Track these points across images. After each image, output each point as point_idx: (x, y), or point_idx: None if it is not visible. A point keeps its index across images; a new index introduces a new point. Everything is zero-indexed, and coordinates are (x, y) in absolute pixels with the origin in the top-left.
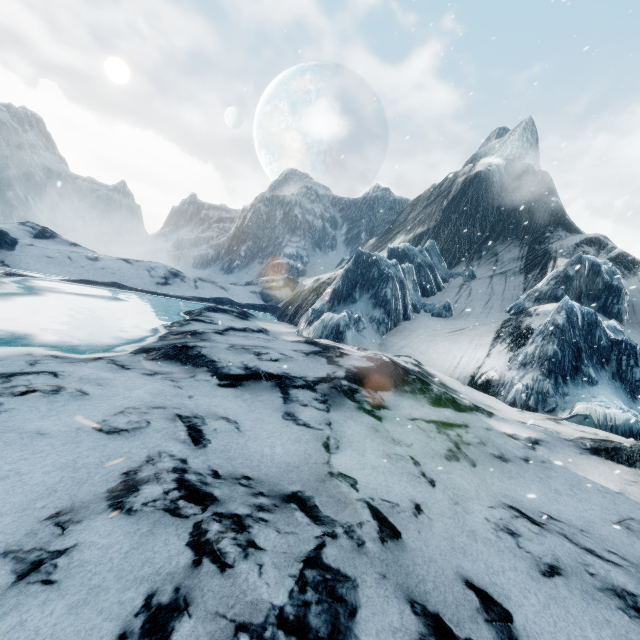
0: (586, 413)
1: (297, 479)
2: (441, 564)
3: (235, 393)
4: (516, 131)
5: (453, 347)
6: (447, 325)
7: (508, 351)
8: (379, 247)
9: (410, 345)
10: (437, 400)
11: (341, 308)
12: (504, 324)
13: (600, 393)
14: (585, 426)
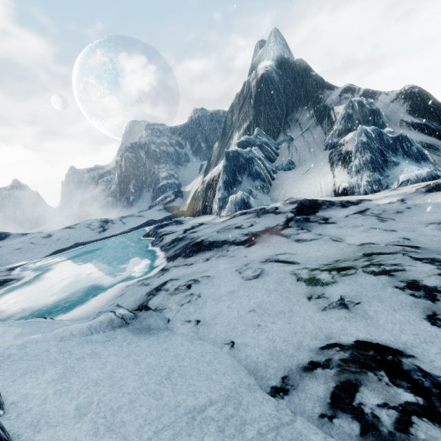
0: (407, 179)
1: (352, 252)
2: None
3: (259, 246)
4: (270, 40)
5: (311, 181)
6: (298, 172)
7: (343, 169)
8: (225, 146)
9: (287, 192)
10: (342, 205)
11: (234, 190)
12: (330, 156)
13: (403, 167)
14: (410, 185)
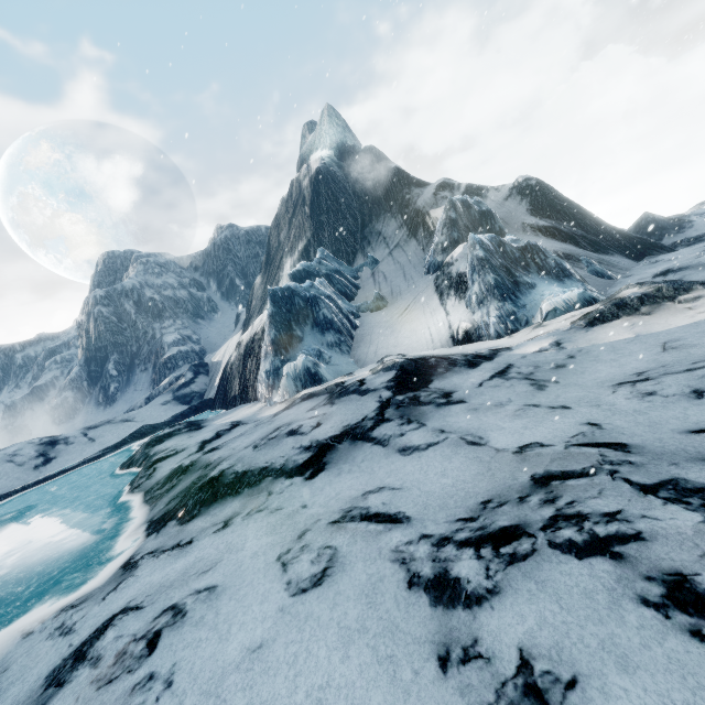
0: (553, 307)
1: (509, 474)
2: (666, 437)
3: (331, 473)
4: (324, 120)
5: (414, 325)
6: (392, 312)
7: (459, 301)
8: (272, 281)
9: (380, 346)
10: (469, 363)
11: (292, 354)
12: (436, 283)
13: (543, 290)
14: (560, 316)
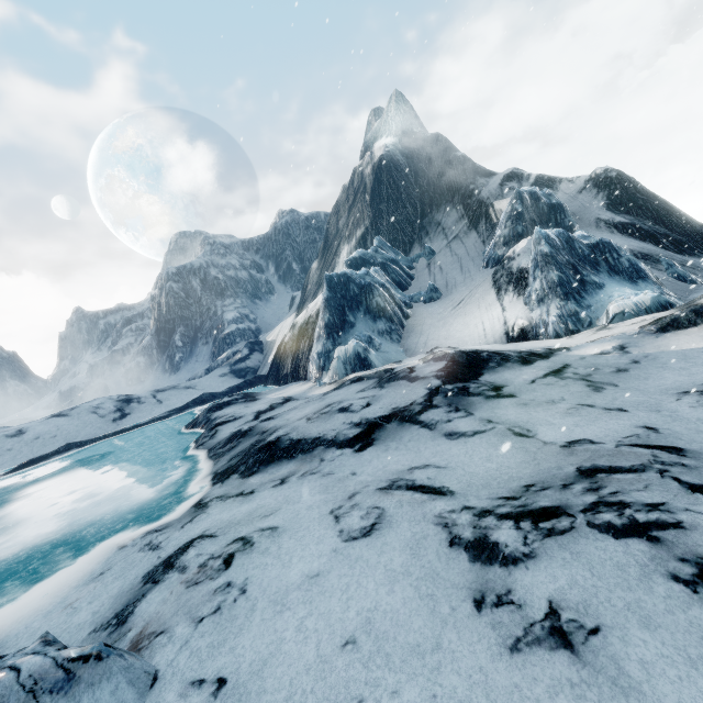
0: (621, 310)
1: (555, 464)
2: None
3: (379, 449)
4: (391, 107)
5: (468, 319)
6: (446, 304)
7: (517, 297)
8: (328, 267)
9: (430, 337)
10: (523, 360)
11: (344, 338)
12: (494, 278)
13: (612, 291)
14: (628, 320)
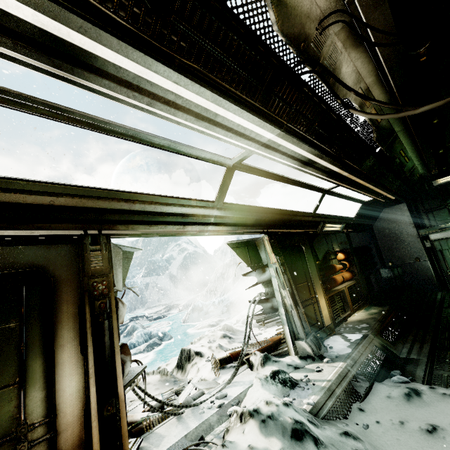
0: None
1: None
2: None
3: None
4: None
5: None
6: None
7: None
8: None
9: None
10: None
11: None
12: None
13: None
14: None
